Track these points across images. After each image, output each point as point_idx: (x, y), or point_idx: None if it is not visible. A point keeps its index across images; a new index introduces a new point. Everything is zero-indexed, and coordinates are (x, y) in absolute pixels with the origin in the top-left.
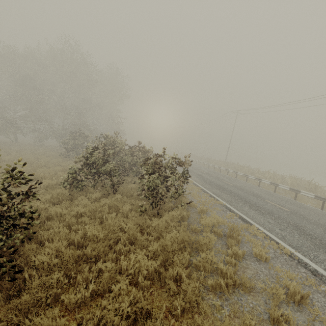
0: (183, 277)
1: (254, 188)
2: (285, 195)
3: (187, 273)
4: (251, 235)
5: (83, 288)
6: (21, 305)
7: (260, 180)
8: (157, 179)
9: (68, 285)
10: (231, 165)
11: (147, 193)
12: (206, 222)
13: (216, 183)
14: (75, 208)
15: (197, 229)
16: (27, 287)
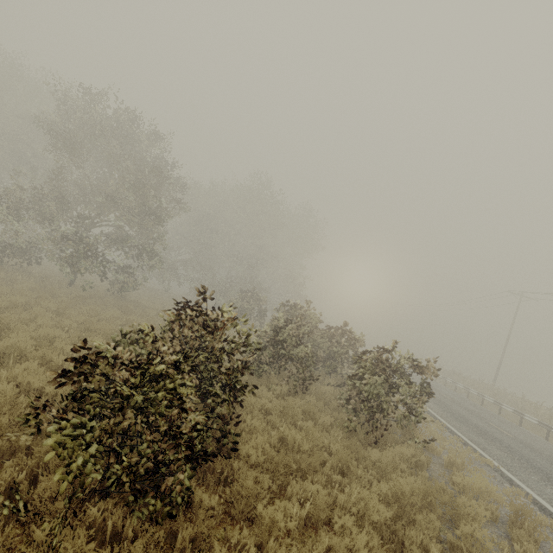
0: (433, 552)
1: None
2: None
3: (437, 550)
4: None
5: (298, 503)
6: (244, 491)
7: None
8: (379, 386)
9: (271, 497)
10: (506, 396)
11: (358, 406)
12: (466, 481)
13: (475, 424)
14: (259, 399)
15: (448, 492)
16: (245, 474)
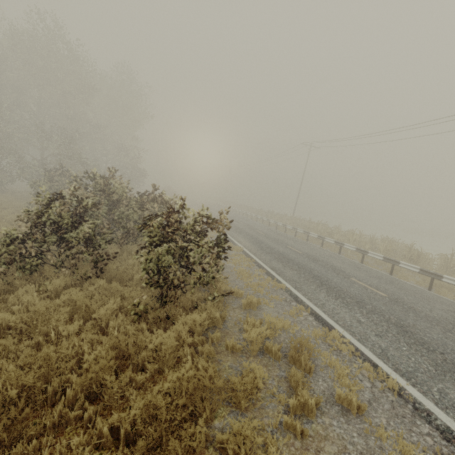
0: None
1: (334, 258)
2: (377, 268)
3: None
4: (331, 351)
5: None
6: None
7: (342, 245)
8: (165, 254)
9: None
10: (300, 221)
11: (153, 278)
12: (252, 335)
13: (277, 251)
14: None
15: (237, 348)
16: None
